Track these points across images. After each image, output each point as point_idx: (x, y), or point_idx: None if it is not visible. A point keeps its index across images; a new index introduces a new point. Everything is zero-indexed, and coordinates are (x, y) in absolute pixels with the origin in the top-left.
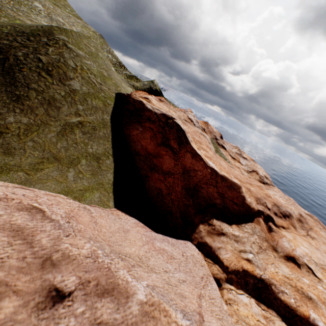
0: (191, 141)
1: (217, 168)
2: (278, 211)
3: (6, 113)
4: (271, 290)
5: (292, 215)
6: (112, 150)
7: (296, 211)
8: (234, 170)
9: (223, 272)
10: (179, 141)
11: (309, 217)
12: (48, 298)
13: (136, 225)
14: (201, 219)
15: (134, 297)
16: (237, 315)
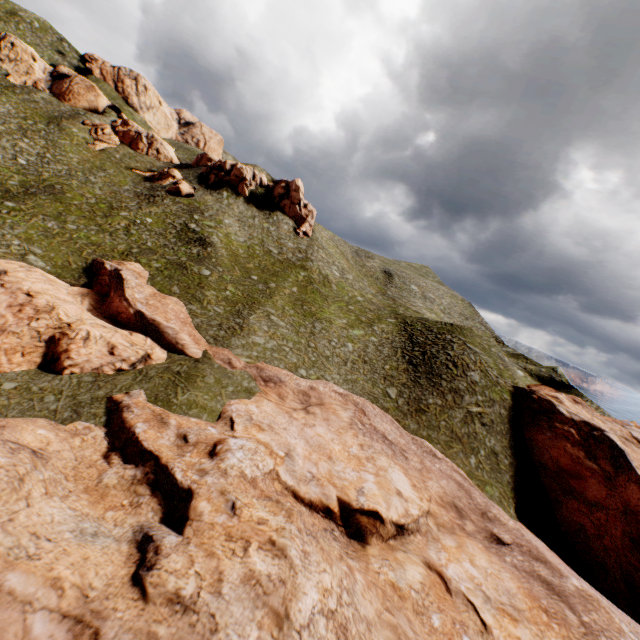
0: (637, 467)
1: None
2: None
3: (427, 394)
4: None
5: None
6: (510, 450)
7: None
8: None
9: None
10: (613, 462)
11: None
12: (491, 537)
13: (547, 550)
14: None
15: (568, 579)
16: None
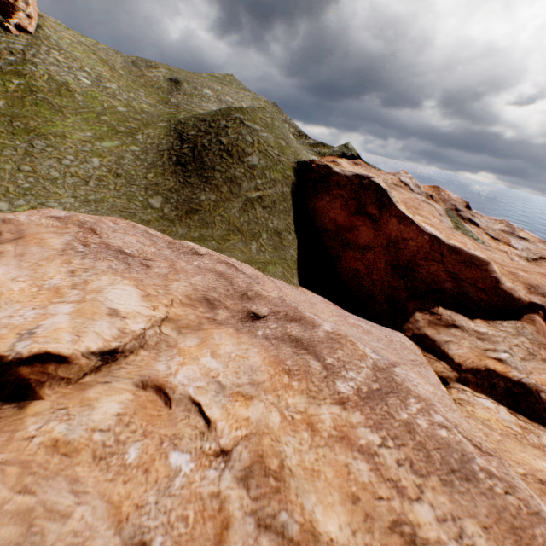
0: (397, 202)
1: (440, 235)
2: None
3: (199, 193)
4: (539, 397)
5: None
6: (294, 226)
7: None
8: (490, 254)
9: (453, 370)
10: (378, 204)
11: None
12: (248, 317)
13: (324, 302)
14: (419, 306)
15: (320, 327)
16: (469, 414)
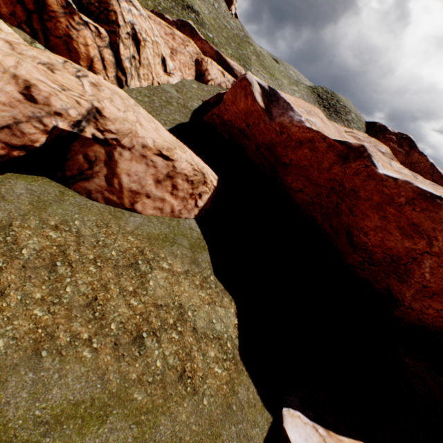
0: (418, 147)
1: (434, 164)
2: None
3: (337, 122)
4: None
5: None
6: None
7: None
8: None
9: None
10: (409, 147)
11: None
12: None
13: None
14: None
15: None
16: None
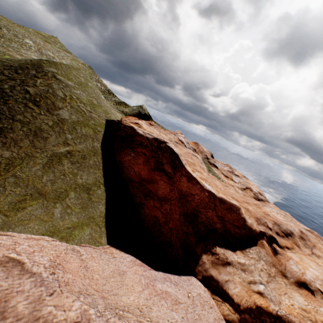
0: (186, 164)
1: (214, 191)
2: (280, 230)
3: None
4: None
5: (293, 233)
6: (104, 178)
7: (296, 227)
8: (228, 189)
9: (235, 311)
10: (173, 165)
11: (310, 233)
12: None
13: (133, 264)
14: (204, 248)
15: None
16: None
